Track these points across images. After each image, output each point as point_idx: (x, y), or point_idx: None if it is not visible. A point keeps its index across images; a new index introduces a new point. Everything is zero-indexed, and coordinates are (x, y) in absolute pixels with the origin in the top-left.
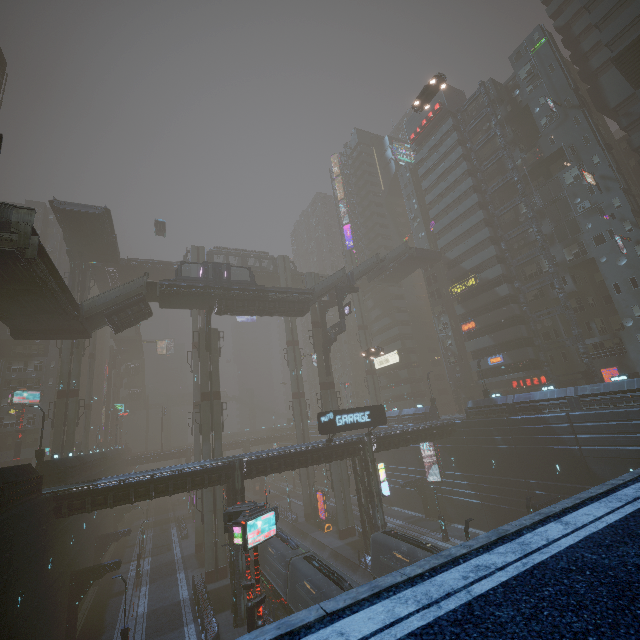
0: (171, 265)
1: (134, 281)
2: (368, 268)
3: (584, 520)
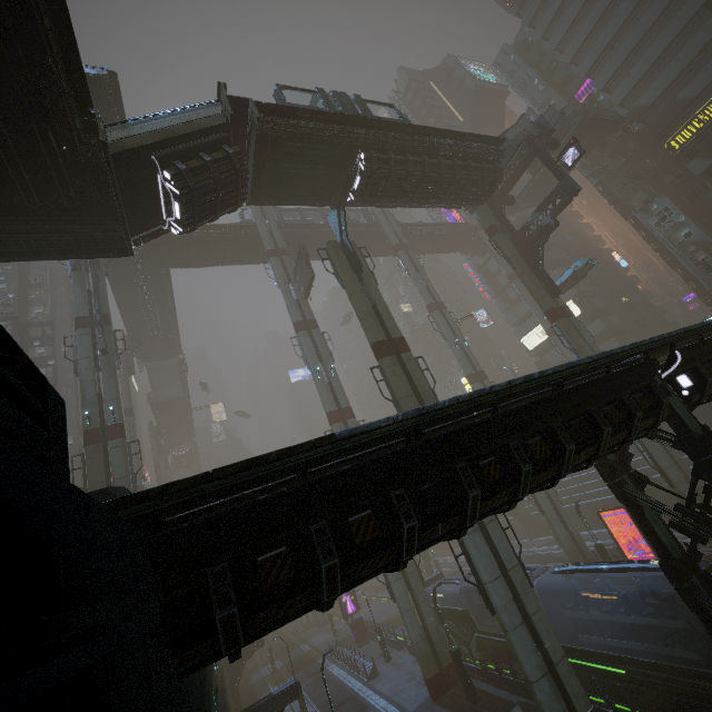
0: (224, 229)
1: (199, 108)
2: None
3: None
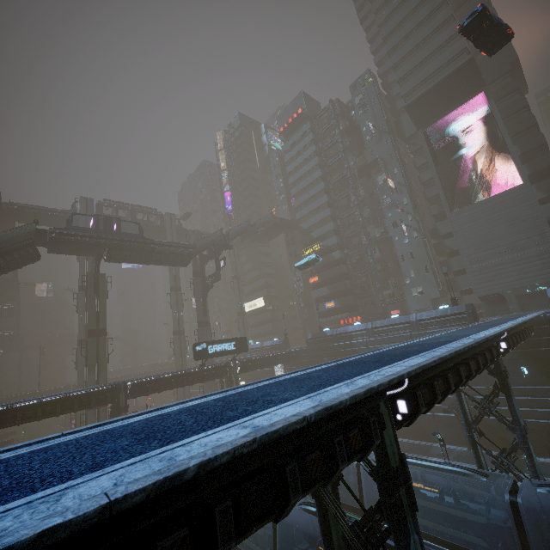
0: (58, 213)
1: (22, 227)
2: (241, 230)
3: (310, 370)
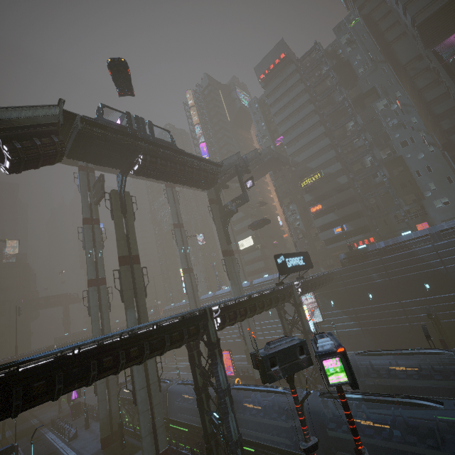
0: None
1: (43, 107)
2: (251, 158)
3: None
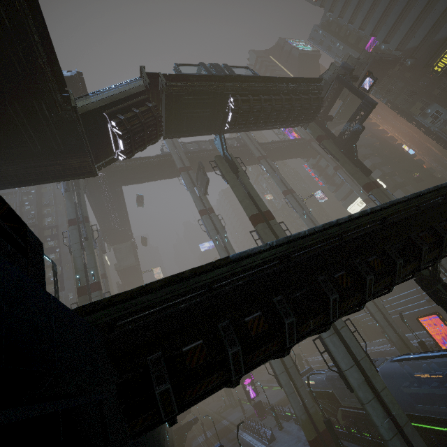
0: (152, 158)
1: (130, 82)
2: None
3: None
